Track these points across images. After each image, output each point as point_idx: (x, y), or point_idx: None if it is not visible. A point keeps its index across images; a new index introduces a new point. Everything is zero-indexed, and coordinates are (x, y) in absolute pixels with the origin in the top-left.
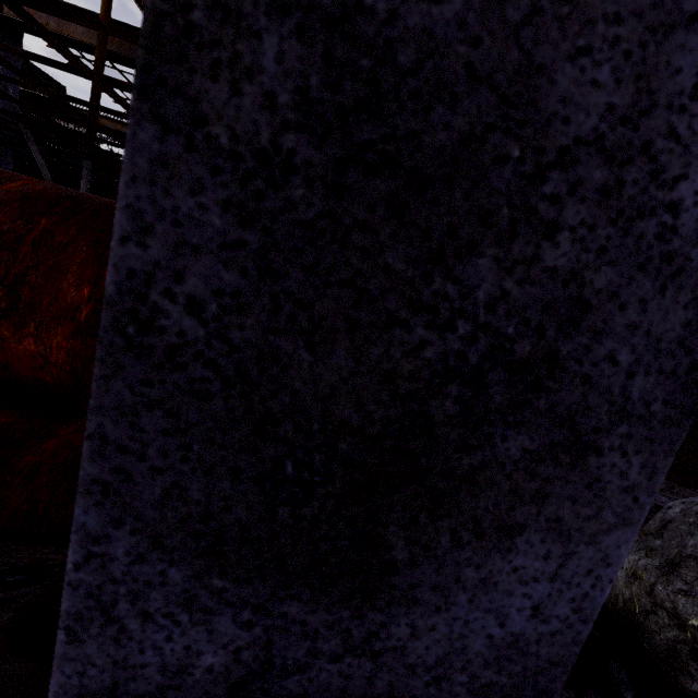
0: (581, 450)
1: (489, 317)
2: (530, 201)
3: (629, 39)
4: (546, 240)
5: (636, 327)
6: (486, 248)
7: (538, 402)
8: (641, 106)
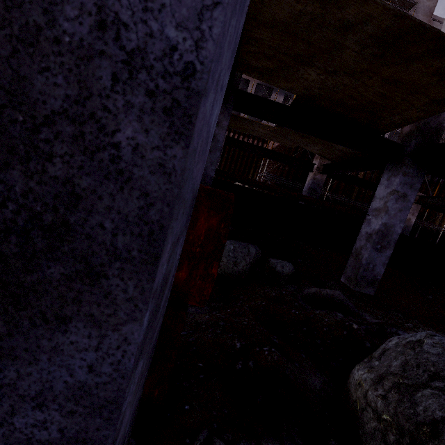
0: (96, 276)
1: (25, 201)
2: (34, 142)
3: (70, 63)
4: (48, 162)
5: (111, 209)
6: (16, 165)
7: (64, 248)
8: (84, 95)
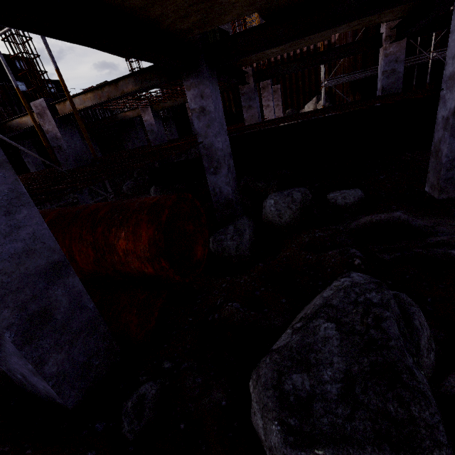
0: None
1: None
2: None
3: None
4: None
5: None
6: None
7: None
8: None
